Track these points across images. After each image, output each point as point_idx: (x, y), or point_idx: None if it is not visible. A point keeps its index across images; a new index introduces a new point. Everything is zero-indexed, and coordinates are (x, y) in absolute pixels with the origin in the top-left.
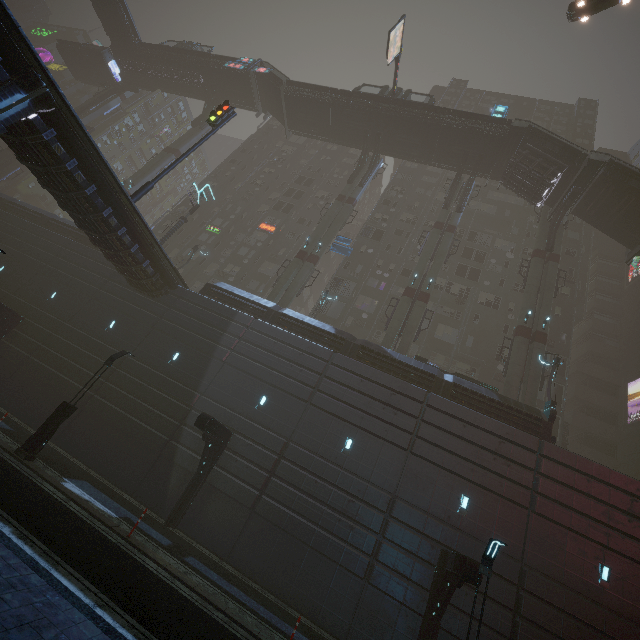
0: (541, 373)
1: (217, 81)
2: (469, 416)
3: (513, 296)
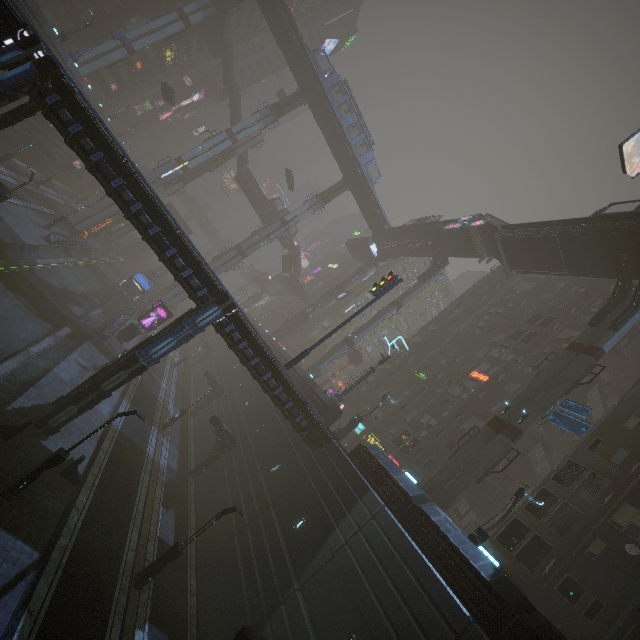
0: None
1: (442, 240)
2: None
3: None
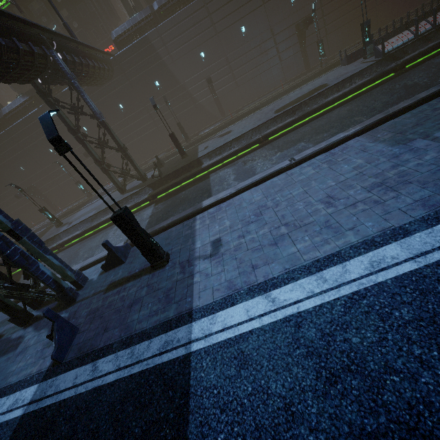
0: None
1: None
2: None
3: None
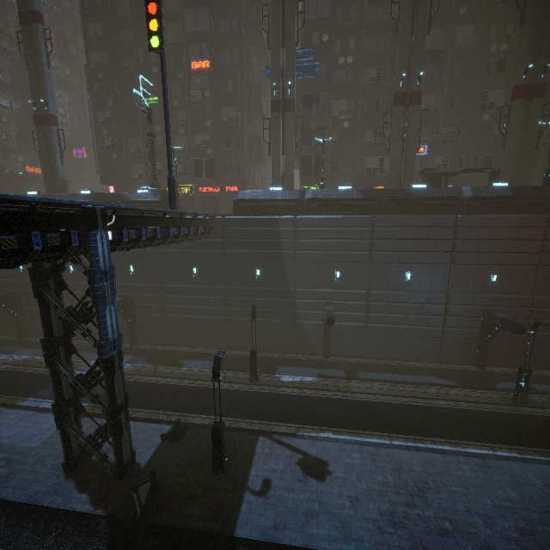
0: (538, 131)
1: None
2: (492, 222)
3: (494, 15)
